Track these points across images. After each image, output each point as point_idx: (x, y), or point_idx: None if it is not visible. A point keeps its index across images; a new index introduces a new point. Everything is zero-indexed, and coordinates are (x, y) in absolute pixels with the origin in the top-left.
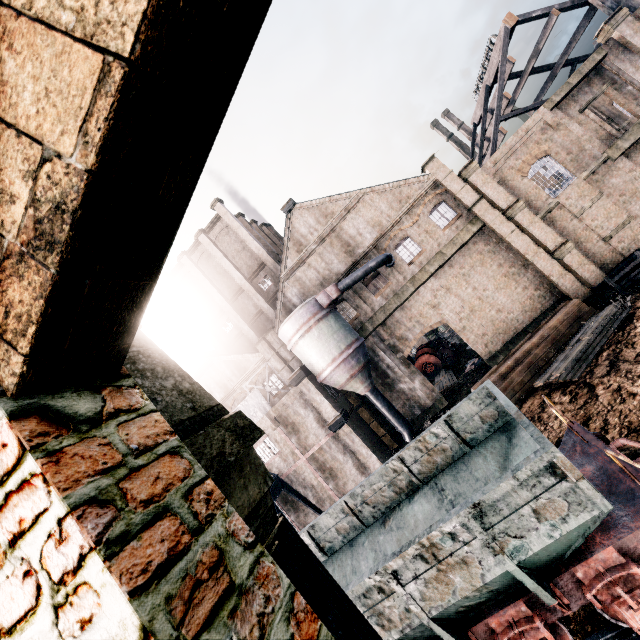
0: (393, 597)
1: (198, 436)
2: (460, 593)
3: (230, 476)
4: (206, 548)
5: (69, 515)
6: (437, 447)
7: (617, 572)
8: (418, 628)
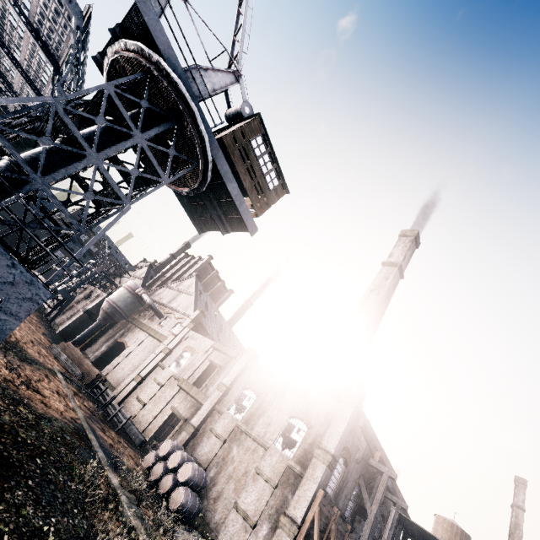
0: None
1: None
2: None
3: None
4: None
5: None
6: None
7: None
8: None
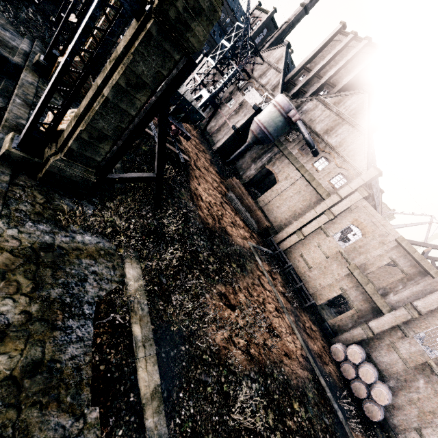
0: None
1: None
2: None
3: None
4: None
5: None
6: None
7: None
8: None
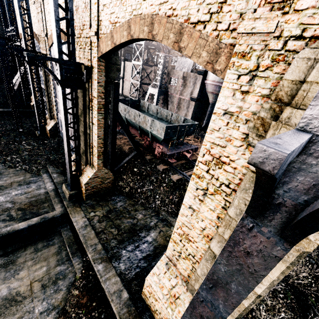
0: (137, 117)
1: (112, 66)
2: (143, 126)
3: (112, 72)
4: (102, 73)
5: (97, 66)
6: (179, 121)
7: (159, 148)
8: (137, 124)
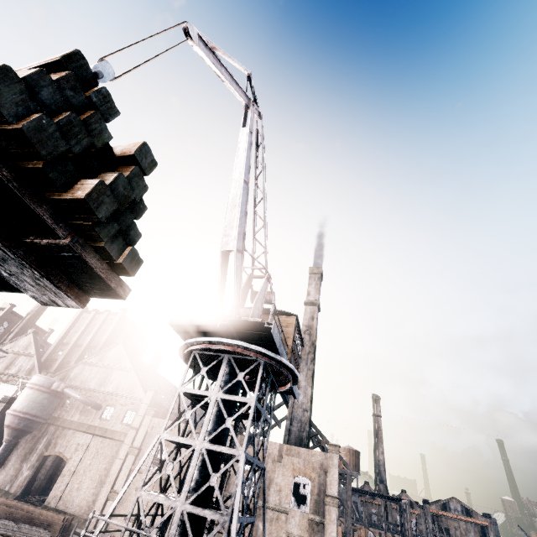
0: None
1: None
2: None
3: None
4: None
5: None
6: None
7: None
8: None
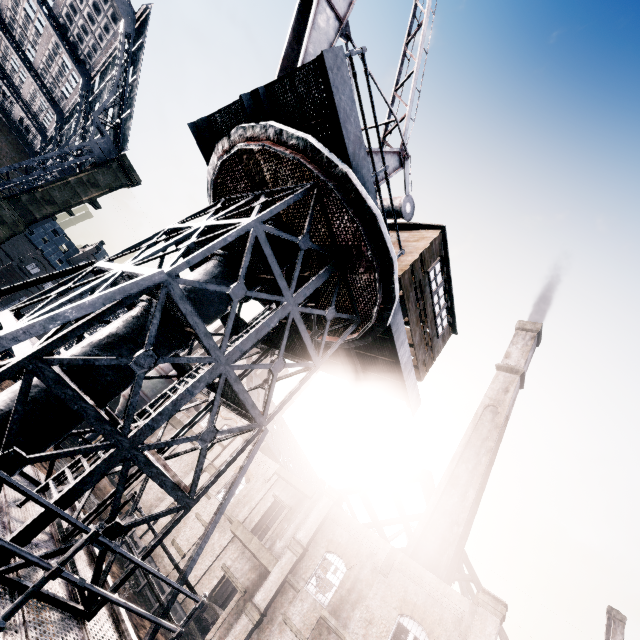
0: None
1: None
2: None
3: None
4: None
5: None
6: None
7: None
8: None
